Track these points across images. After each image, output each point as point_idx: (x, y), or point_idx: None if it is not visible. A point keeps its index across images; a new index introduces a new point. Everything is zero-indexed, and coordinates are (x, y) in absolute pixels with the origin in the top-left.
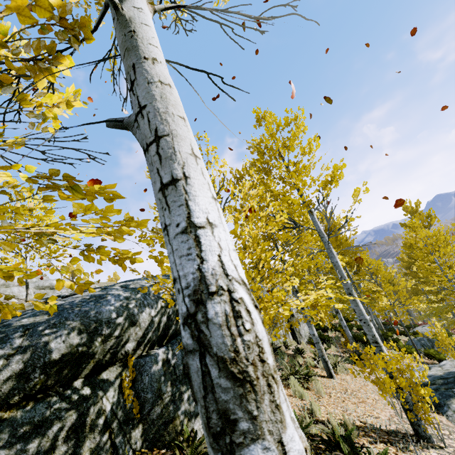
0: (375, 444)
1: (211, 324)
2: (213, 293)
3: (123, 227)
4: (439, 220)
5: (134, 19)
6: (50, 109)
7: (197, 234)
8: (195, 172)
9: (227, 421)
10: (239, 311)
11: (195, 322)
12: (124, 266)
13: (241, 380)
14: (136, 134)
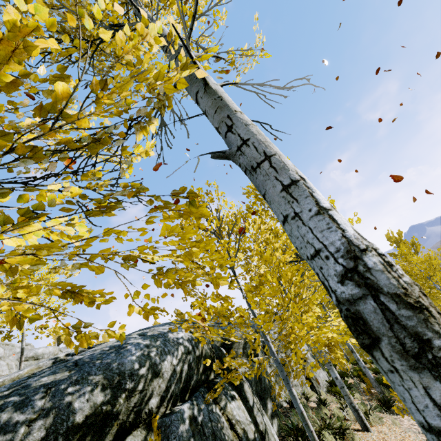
0: None
1: (374, 271)
2: (365, 250)
3: (193, 249)
4: (423, 246)
5: (218, 90)
6: (135, 157)
7: (329, 214)
8: (304, 176)
9: (423, 341)
10: (390, 261)
11: (357, 274)
12: (184, 290)
13: (418, 308)
14: (240, 159)
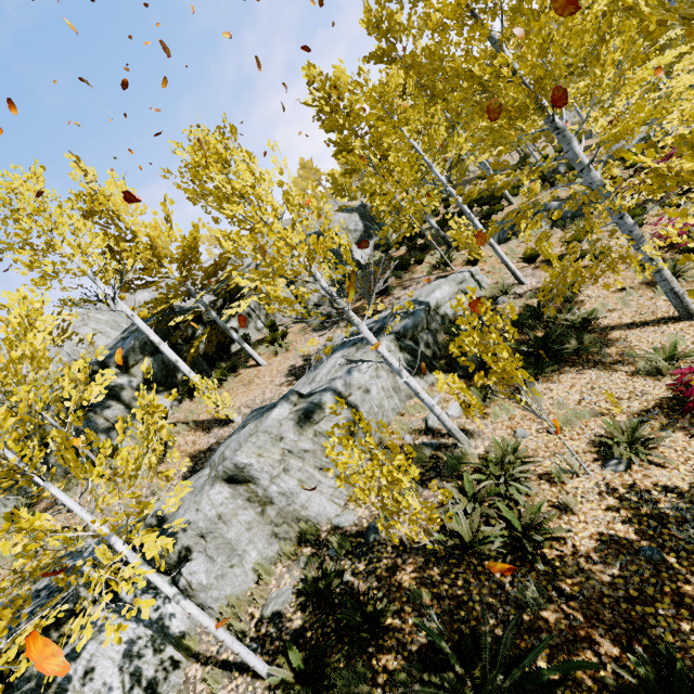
0: (196, 433)
1: None
2: None
3: None
4: None
5: None
6: None
7: None
8: None
9: None
10: None
11: None
12: None
13: None
14: None
